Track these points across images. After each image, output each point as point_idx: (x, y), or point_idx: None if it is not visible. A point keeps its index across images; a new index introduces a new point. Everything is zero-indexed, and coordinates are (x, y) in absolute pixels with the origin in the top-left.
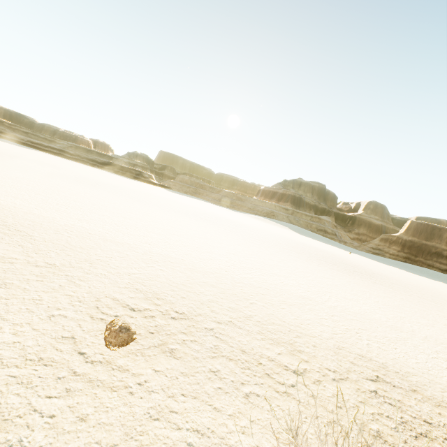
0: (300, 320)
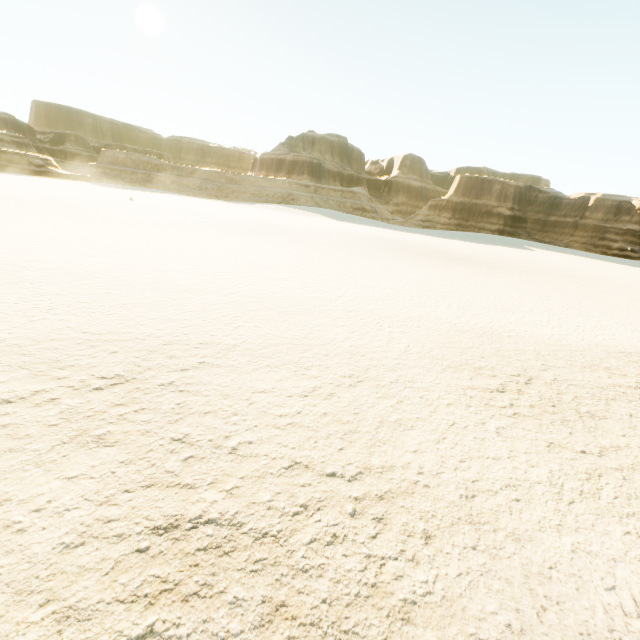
0: (553, 338)
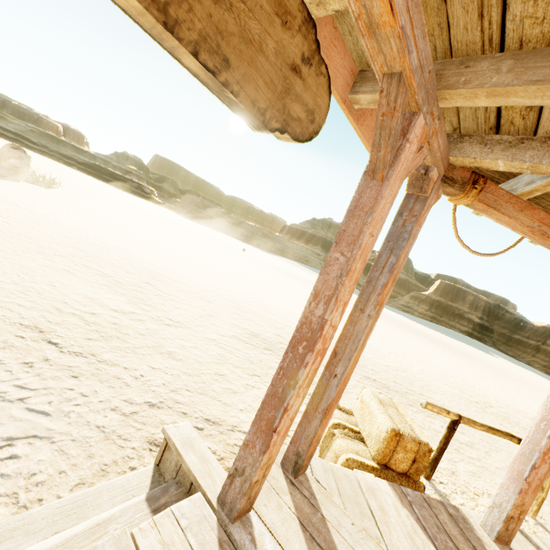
0: (507, 401)
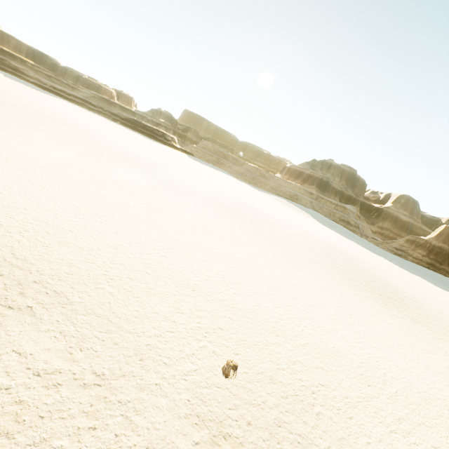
0: (374, 446)
